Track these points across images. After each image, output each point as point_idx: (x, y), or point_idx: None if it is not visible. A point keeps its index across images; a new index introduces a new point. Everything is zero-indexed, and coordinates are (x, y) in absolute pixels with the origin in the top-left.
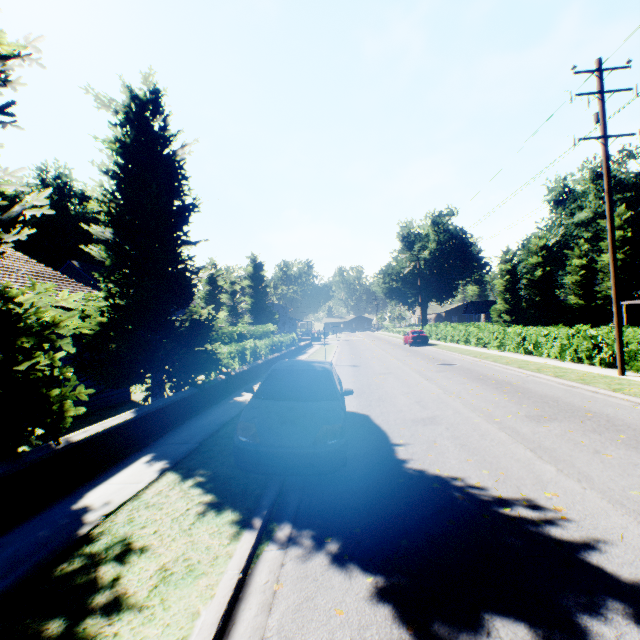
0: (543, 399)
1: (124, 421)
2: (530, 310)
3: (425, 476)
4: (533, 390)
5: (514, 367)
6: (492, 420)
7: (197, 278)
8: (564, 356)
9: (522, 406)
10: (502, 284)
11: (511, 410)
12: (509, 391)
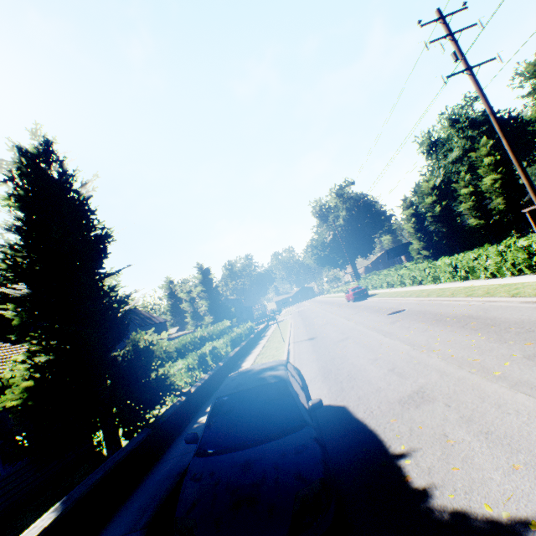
0: (523, 327)
1: (38, 534)
2: (442, 241)
3: (476, 529)
4: (502, 318)
5: (462, 297)
6: (492, 375)
7: (130, 305)
8: (503, 272)
9: (509, 343)
10: (411, 227)
11: (502, 353)
12: (479, 327)
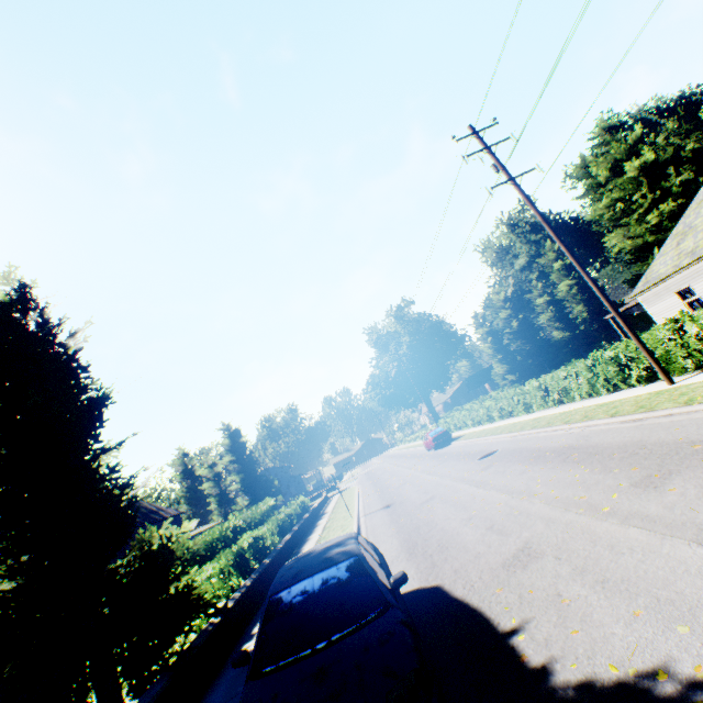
0: (627, 450)
1: None
2: (528, 360)
3: (604, 697)
4: (604, 444)
5: (559, 425)
6: (601, 512)
7: (136, 490)
8: (598, 390)
9: (614, 472)
10: (489, 347)
11: (608, 484)
12: (581, 458)
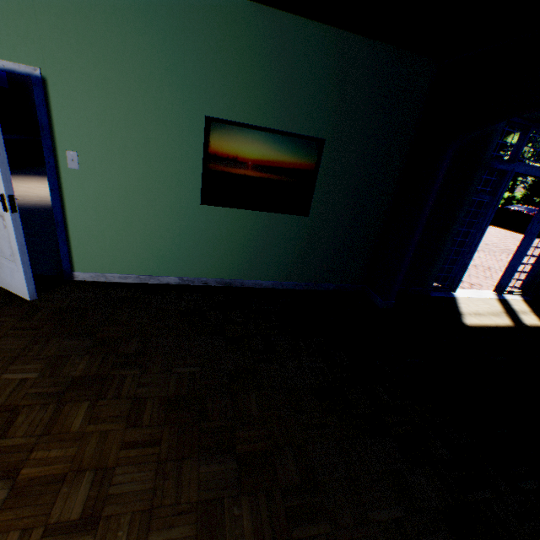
0: None
1: None
2: None
3: None
4: None
5: None
6: None
7: None
8: None
9: None
10: None
11: None
12: None
